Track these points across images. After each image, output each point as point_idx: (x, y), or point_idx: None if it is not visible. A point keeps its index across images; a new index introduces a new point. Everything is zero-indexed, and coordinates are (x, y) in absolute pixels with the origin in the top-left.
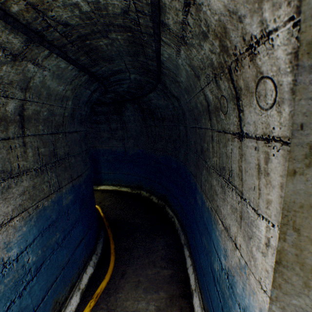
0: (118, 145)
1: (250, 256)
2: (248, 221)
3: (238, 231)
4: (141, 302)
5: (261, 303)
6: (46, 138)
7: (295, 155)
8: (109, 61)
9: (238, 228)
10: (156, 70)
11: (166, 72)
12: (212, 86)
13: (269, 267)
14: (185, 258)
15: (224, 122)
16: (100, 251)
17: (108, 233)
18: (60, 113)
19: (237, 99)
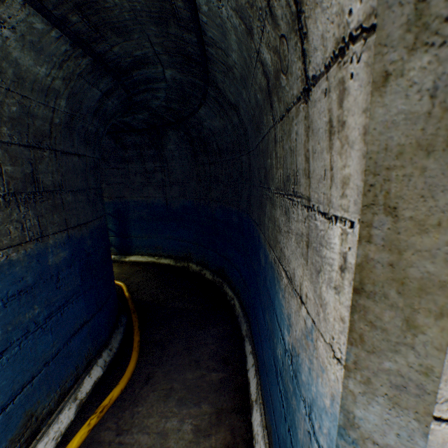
0: (156, 195)
1: (319, 305)
2: (316, 242)
3: (304, 271)
4: (171, 420)
5: (333, 385)
6: (16, 151)
7: (388, 34)
8: (124, 33)
9: (304, 267)
10: (200, 55)
11: (213, 53)
12: (268, 30)
13: (346, 311)
14: (246, 355)
15: (286, 90)
16: (116, 345)
17: (133, 320)
18: (44, 116)
19: (298, 17)
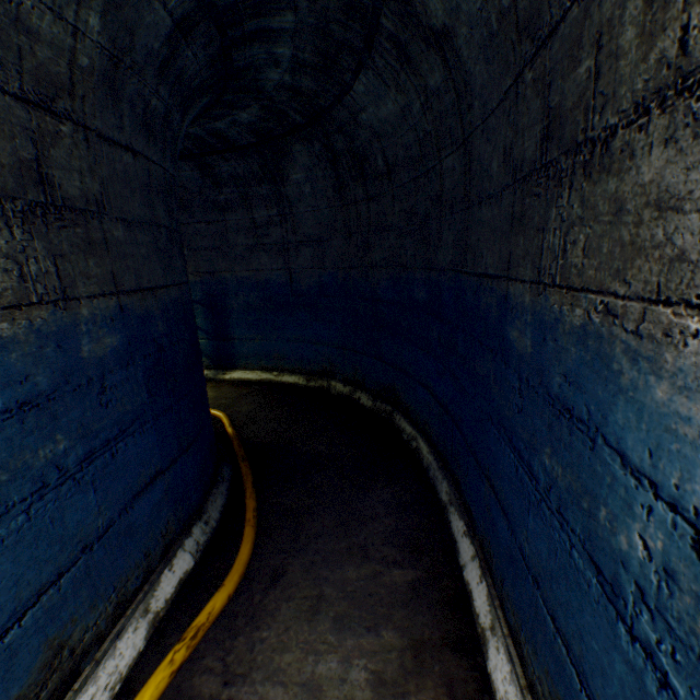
0: (272, 266)
1: None
2: None
3: None
4: (326, 659)
5: None
6: None
7: None
8: None
9: None
10: None
11: None
12: None
13: None
14: (455, 539)
15: None
16: (216, 515)
17: (242, 473)
18: (53, 39)
19: None
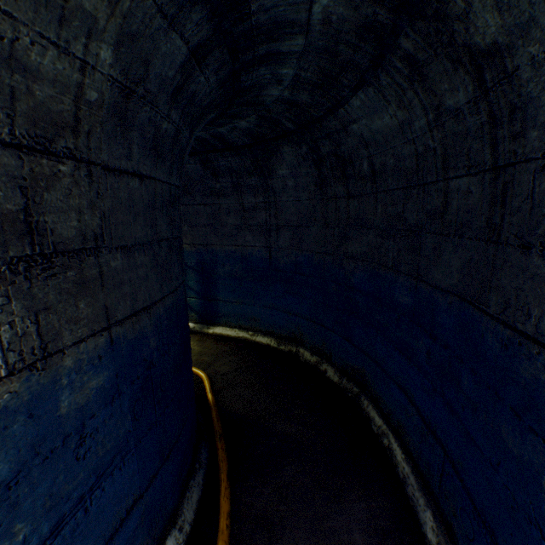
0: (255, 243)
1: None
2: None
3: None
4: None
5: None
6: None
7: None
8: None
9: None
10: None
11: None
12: None
13: None
14: None
15: None
16: (190, 515)
17: (218, 455)
18: (57, 75)
19: None
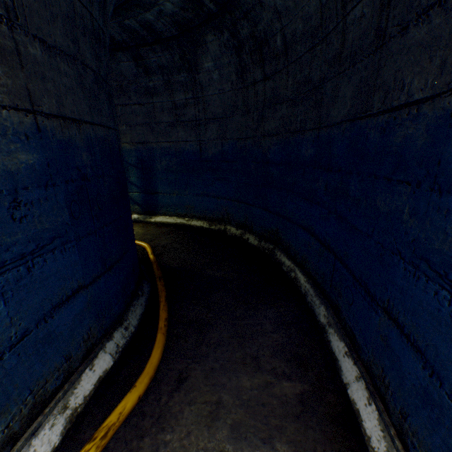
0: (187, 138)
1: None
2: None
3: None
4: None
5: None
6: None
7: None
8: None
9: None
10: None
11: None
12: None
13: None
14: (337, 357)
15: None
16: (135, 322)
17: (158, 289)
18: None
19: None
